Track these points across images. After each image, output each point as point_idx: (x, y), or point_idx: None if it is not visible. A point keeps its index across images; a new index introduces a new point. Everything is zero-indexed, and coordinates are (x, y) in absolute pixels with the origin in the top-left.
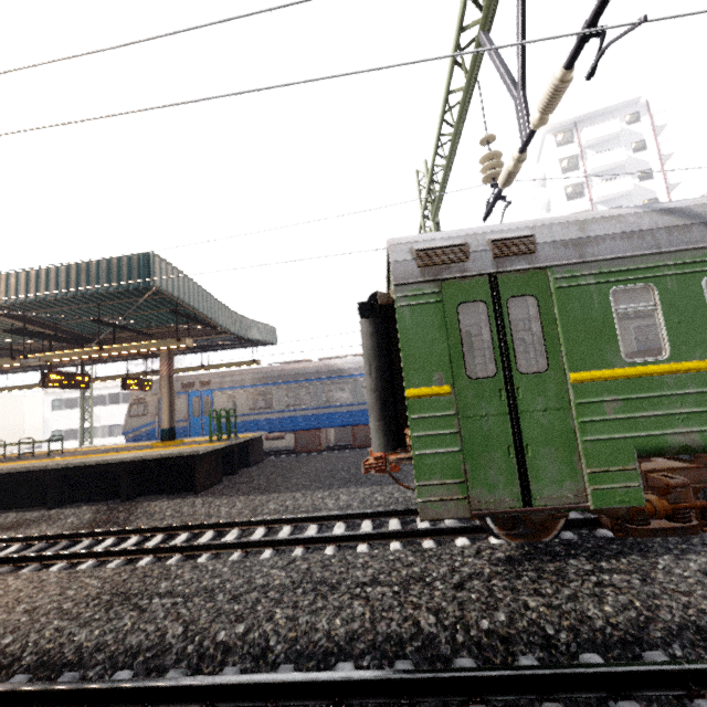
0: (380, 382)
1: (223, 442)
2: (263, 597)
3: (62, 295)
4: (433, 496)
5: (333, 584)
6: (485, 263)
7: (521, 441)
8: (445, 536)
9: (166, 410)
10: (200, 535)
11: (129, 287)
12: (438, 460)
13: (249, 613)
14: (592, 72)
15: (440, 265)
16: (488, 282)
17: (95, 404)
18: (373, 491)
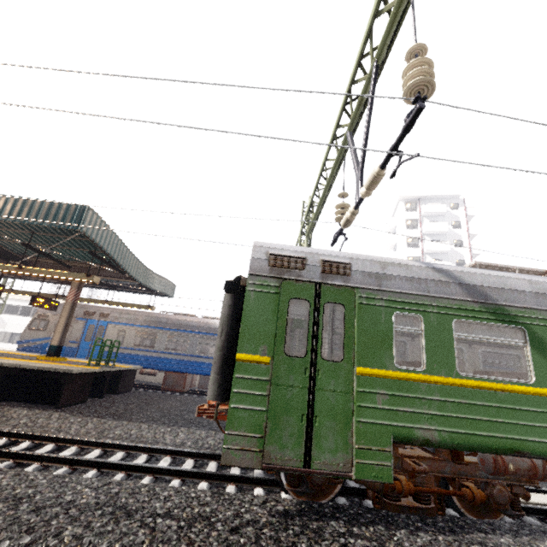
0: (226, 344)
1: (99, 367)
2: (63, 512)
3: (3, 219)
4: (236, 445)
5: (131, 511)
6: (315, 274)
7: (313, 412)
8: (247, 484)
9: (60, 330)
10: (42, 446)
11: (60, 226)
12: (247, 415)
13: (42, 526)
14: (393, 174)
15: (284, 268)
16: (314, 288)
17: (7, 312)
18: (208, 434)
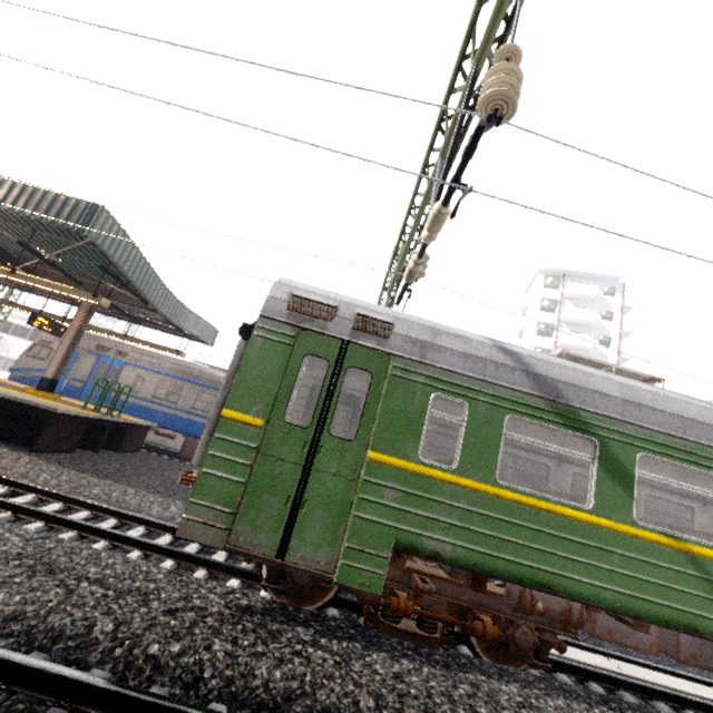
0: None
1: (97, 413)
2: None
3: None
4: (199, 517)
5: (55, 569)
6: (344, 329)
7: (303, 495)
8: (223, 573)
9: (58, 360)
10: None
11: (63, 226)
12: (220, 484)
13: None
14: (453, 214)
15: (307, 316)
16: (340, 346)
17: (13, 334)
18: None
